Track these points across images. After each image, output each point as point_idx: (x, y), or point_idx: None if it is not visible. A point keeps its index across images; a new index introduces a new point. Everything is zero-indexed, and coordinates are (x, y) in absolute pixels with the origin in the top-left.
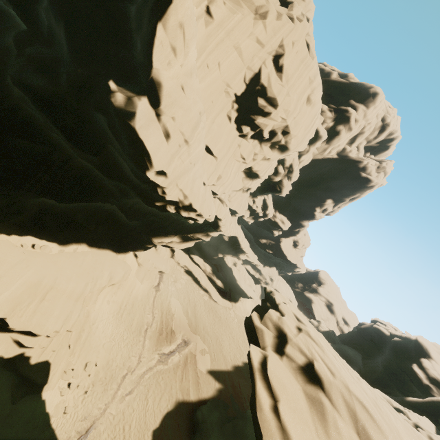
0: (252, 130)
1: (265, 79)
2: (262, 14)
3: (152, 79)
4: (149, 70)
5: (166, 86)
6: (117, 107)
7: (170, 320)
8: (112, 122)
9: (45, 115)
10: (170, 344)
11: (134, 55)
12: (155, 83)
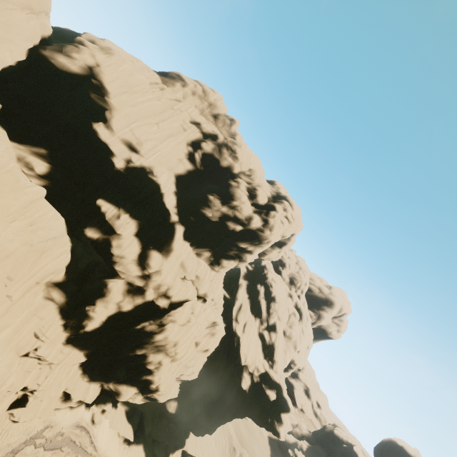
0: (288, 371)
1: (294, 357)
2: (297, 347)
3: (283, 419)
4: (282, 416)
5: (286, 421)
6: (279, 432)
7: (231, 440)
8: (274, 430)
9: (257, 424)
10: (235, 456)
11: (277, 408)
12: (284, 421)
